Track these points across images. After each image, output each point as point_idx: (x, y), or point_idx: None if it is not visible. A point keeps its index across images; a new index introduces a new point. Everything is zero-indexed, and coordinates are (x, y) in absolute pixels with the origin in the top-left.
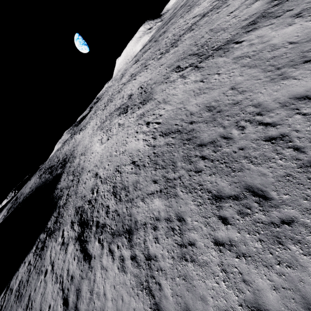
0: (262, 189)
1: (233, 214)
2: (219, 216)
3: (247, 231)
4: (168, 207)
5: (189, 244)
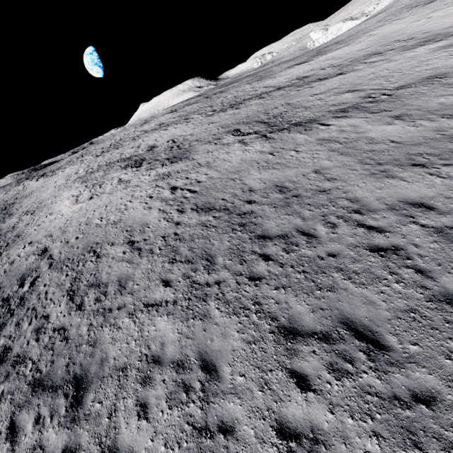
0: (372, 328)
1: (319, 370)
2: (291, 371)
3: (348, 409)
4: (186, 338)
5: (221, 430)
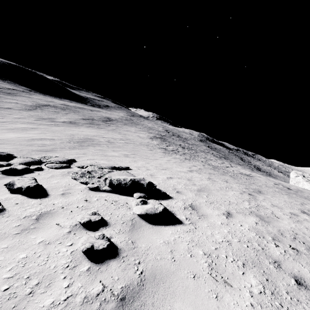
0: None
1: None
2: None
3: None
4: None
5: None
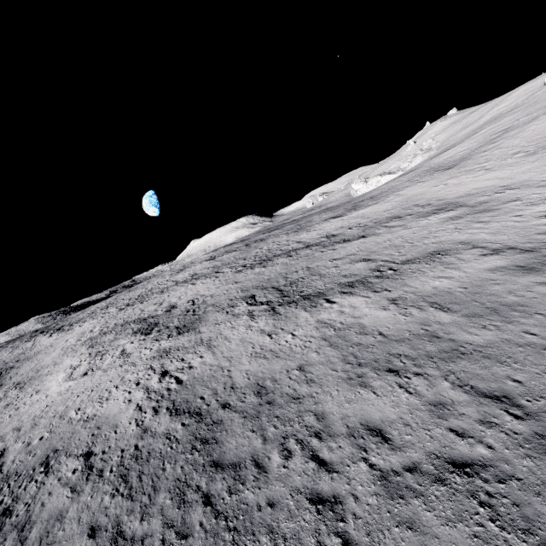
0: None
1: None
2: None
3: None
4: None
5: None
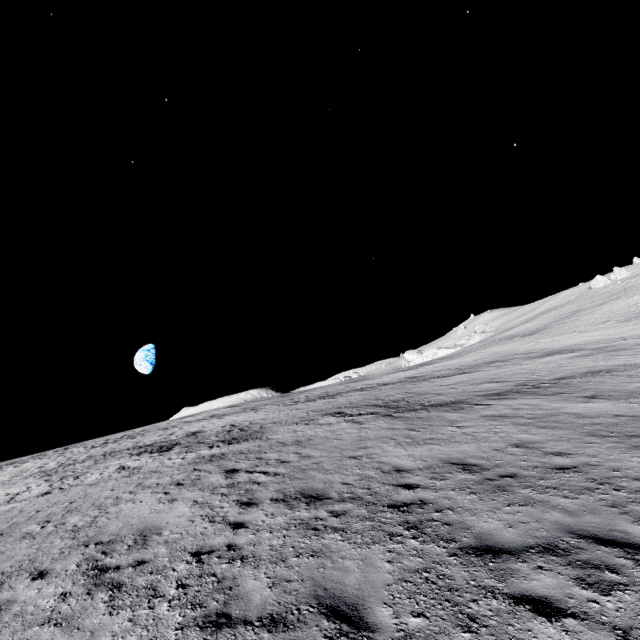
0: None
1: None
2: None
3: None
4: None
5: None
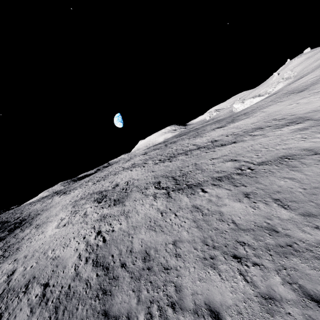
0: None
1: None
2: None
3: None
4: None
5: None
